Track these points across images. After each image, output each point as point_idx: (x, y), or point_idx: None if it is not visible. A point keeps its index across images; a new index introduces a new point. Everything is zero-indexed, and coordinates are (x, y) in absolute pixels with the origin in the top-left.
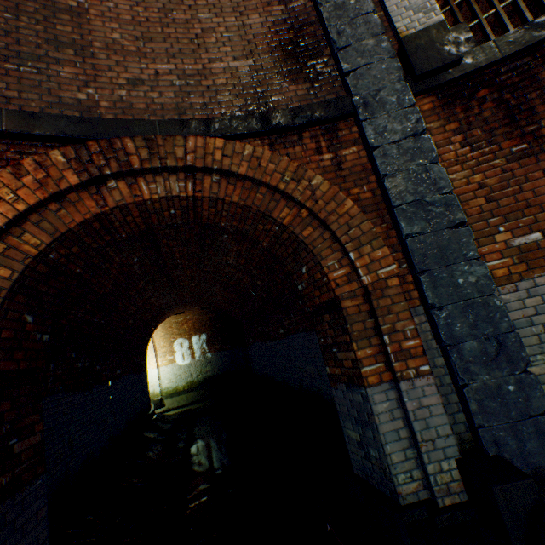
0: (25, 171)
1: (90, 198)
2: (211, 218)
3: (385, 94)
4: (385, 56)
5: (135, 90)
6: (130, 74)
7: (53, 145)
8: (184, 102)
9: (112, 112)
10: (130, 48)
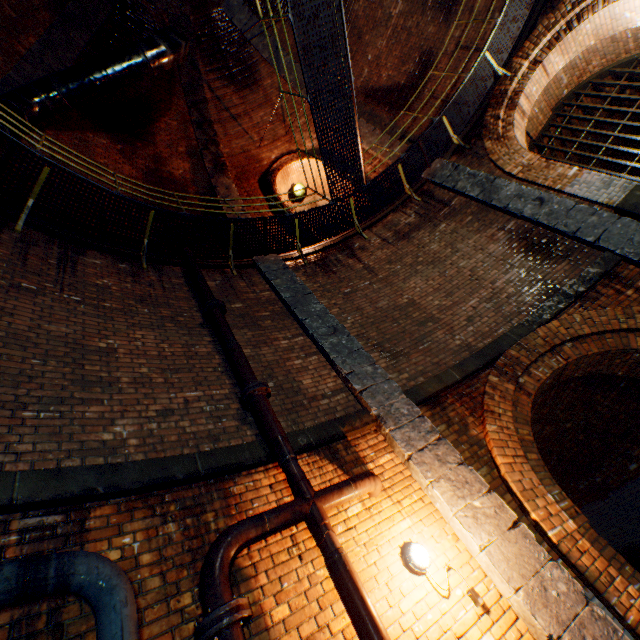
0: (490, 394)
1: (520, 394)
2: (567, 374)
3: (637, 238)
4: (612, 220)
5: (473, 323)
6: (462, 316)
7: (475, 375)
8: (502, 313)
9: (477, 341)
10: (448, 304)
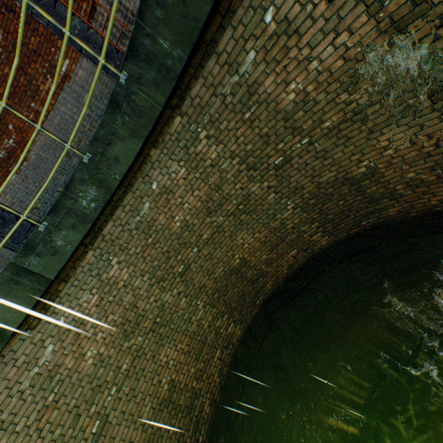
0: None
1: None
2: None
3: None
4: None
5: None
6: None
7: None
8: None
9: None
10: None
